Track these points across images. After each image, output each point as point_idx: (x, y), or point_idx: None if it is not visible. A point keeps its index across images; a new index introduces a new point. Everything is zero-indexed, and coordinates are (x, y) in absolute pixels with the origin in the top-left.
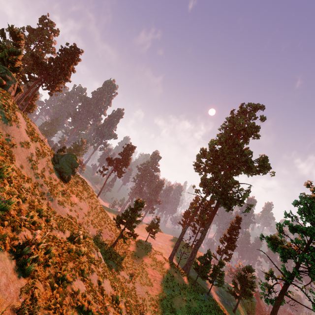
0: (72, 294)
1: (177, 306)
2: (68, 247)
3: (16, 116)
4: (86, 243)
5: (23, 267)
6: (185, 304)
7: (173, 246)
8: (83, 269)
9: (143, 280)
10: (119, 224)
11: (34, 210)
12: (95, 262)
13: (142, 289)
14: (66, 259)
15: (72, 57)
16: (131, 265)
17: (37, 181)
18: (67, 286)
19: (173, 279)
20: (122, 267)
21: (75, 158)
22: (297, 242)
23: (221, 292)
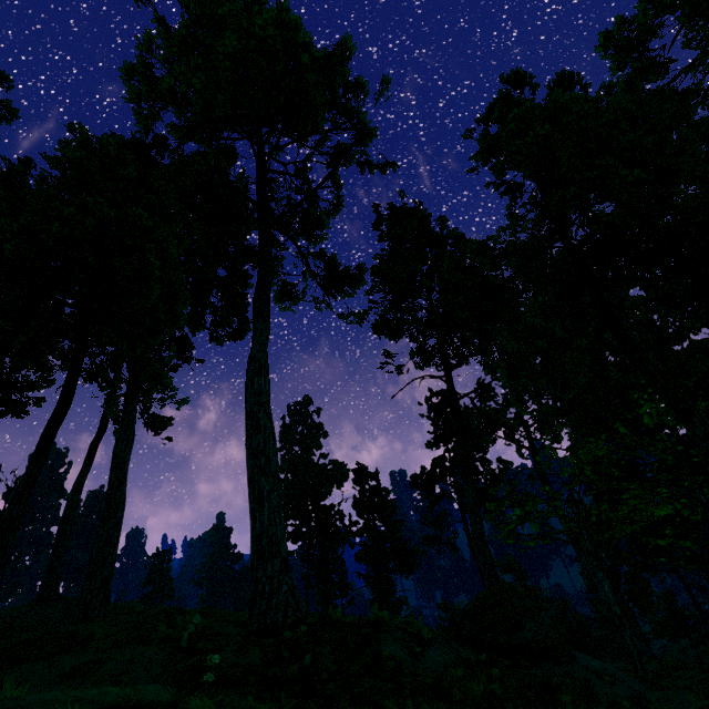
0: None
1: None
2: None
3: None
4: None
5: None
6: None
7: None
8: None
9: None
10: None
11: None
12: None
13: None
14: None
15: None
16: None
17: None
18: None
19: None
20: None
21: None
22: (362, 544)
23: None
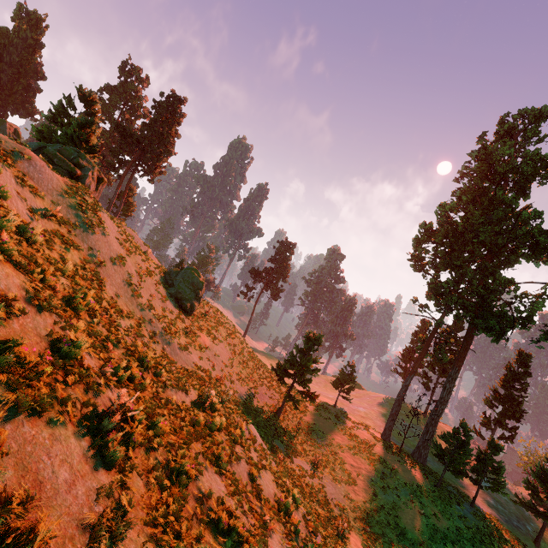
0: (200, 498)
1: (409, 525)
2: (193, 418)
3: (100, 218)
4: (227, 410)
5: (102, 452)
6: (424, 521)
7: (387, 413)
8: (220, 455)
9: (338, 473)
10: (283, 377)
11: (135, 359)
12: (243, 441)
13: (337, 489)
14: (187, 438)
15: (172, 113)
16: (312, 447)
17: (142, 316)
18: (190, 483)
19: (393, 474)
20: (297, 449)
21: (197, 274)
22: None
23: (501, 502)
